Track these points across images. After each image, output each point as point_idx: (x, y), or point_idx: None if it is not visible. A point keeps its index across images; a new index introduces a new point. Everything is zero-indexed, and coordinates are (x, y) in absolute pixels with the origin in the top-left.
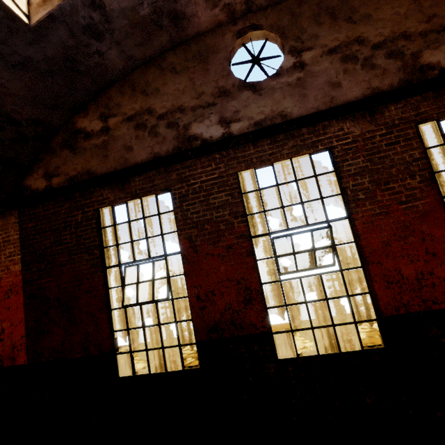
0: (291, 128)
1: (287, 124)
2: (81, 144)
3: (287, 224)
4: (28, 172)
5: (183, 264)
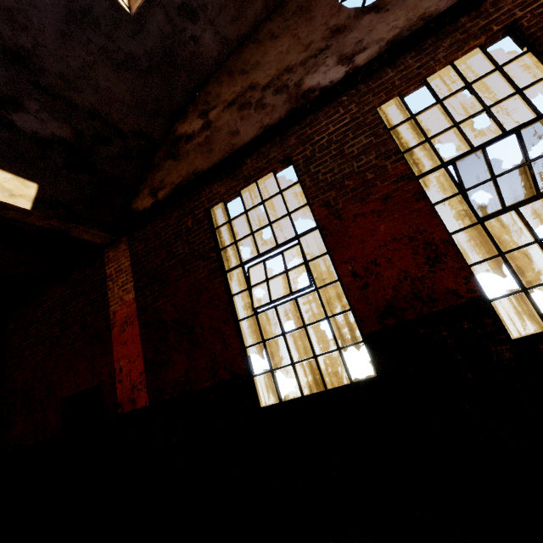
0: (443, 23)
1: (435, 21)
2: (183, 149)
3: (470, 142)
4: (134, 196)
5: (324, 238)
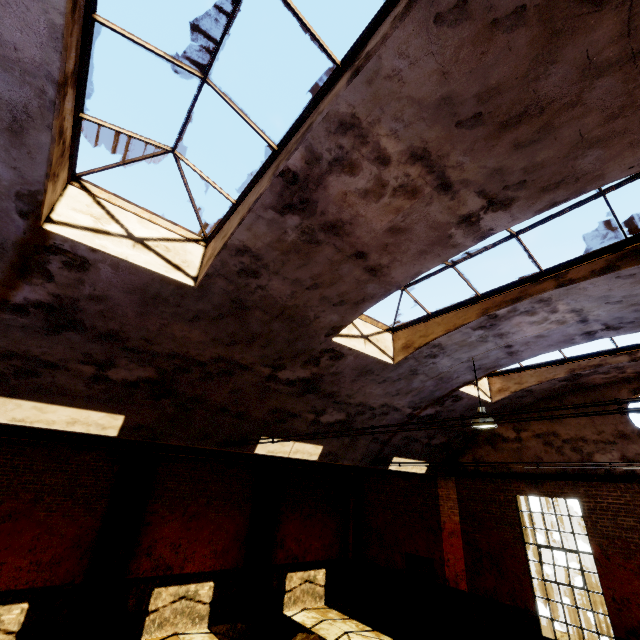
0: None
1: None
2: (499, 444)
3: None
4: (461, 454)
5: (596, 565)
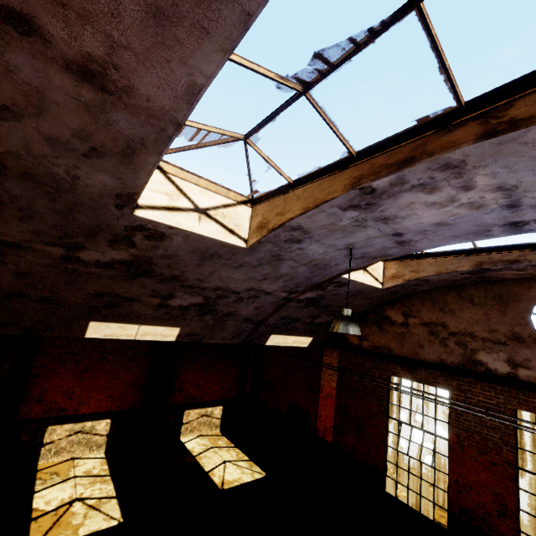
0: None
1: None
2: (385, 326)
3: None
4: None
5: (449, 451)
